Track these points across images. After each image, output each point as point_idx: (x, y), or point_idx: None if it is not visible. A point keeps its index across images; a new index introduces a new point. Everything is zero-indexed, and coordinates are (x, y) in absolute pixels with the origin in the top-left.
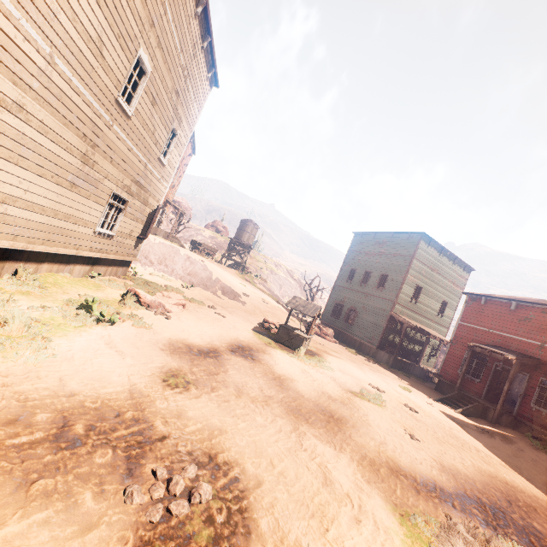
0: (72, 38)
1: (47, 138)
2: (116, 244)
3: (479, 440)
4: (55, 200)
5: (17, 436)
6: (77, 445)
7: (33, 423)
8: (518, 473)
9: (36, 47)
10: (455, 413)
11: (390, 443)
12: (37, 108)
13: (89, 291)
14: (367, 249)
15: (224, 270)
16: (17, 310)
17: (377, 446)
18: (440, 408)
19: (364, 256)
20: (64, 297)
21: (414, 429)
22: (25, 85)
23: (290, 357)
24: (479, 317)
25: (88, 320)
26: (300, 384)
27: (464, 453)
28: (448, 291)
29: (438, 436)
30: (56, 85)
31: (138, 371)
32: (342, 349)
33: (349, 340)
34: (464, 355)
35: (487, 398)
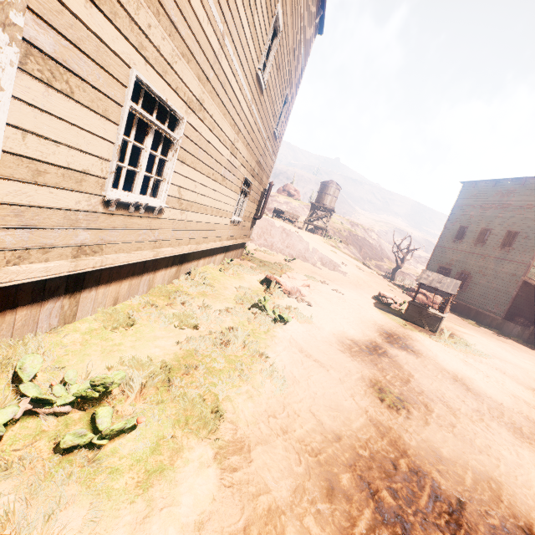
0: (237, 7)
1: (213, 133)
2: (241, 228)
3: None
4: (213, 197)
5: (352, 518)
6: (406, 527)
7: (346, 491)
8: None
9: (214, 28)
10: None
11: None
12: (210, 102)
13: (236, 281)
14: (484, 201)
15: (309, 237)
16: (239, 330)
17: None
18: None
19: (479, 211)
20: (228, 293)
21: None
22: (204, 78)
23: (435, 342)
24: None
25: (266, 321)
26: (480, 384)
27: None
28: None
29: None
30: (223, 70)
31: (351, 388)
32: (459, 320)
33: (460, 308)
34: None
35: None
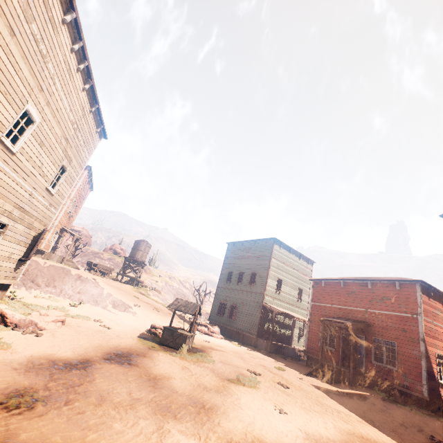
0: None
1: None
2: None
3: (340, 403)
4: None
5: None
6: None
7: None
8: (371, 426)
9: None
10: (322, 382)
11: (258, 421)
12: None
13: None
14: (239, 254)
15: (118, 286)
16: None
17: (245, 427)
18: (309, 381)
19: (237, 260)
20: None
21: (284, 404)
22: None
23: (172, 357)
24: (324, 296)
25: None
26: (177, 380)
27: (327, 417)
28: (301, 280)
29: (305, 406)
30: None
31: None
32: (227, 343)
33: (234, 334)
34: (320, 330)
35: (343, 364)
